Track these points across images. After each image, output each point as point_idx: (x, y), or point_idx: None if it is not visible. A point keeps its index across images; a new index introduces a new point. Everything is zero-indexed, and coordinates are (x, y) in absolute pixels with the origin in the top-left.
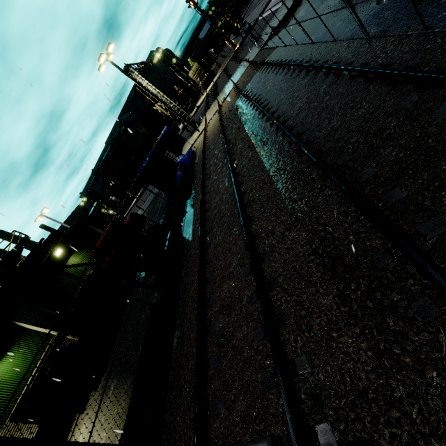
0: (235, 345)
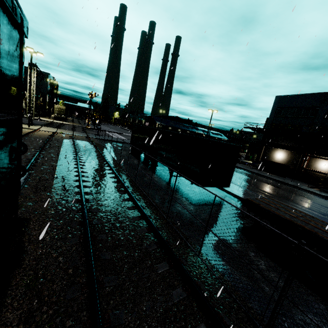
0: None
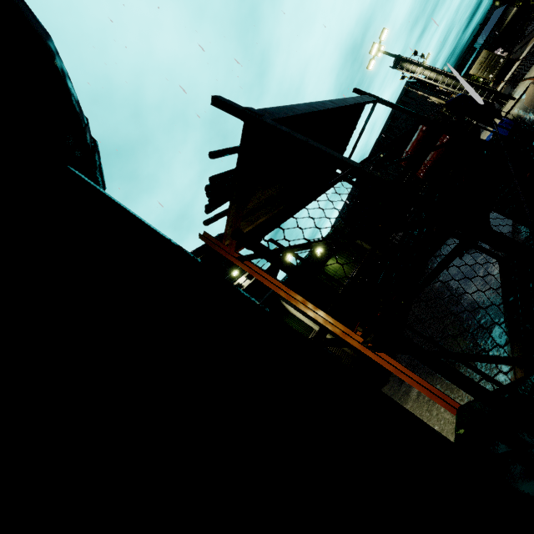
0: None
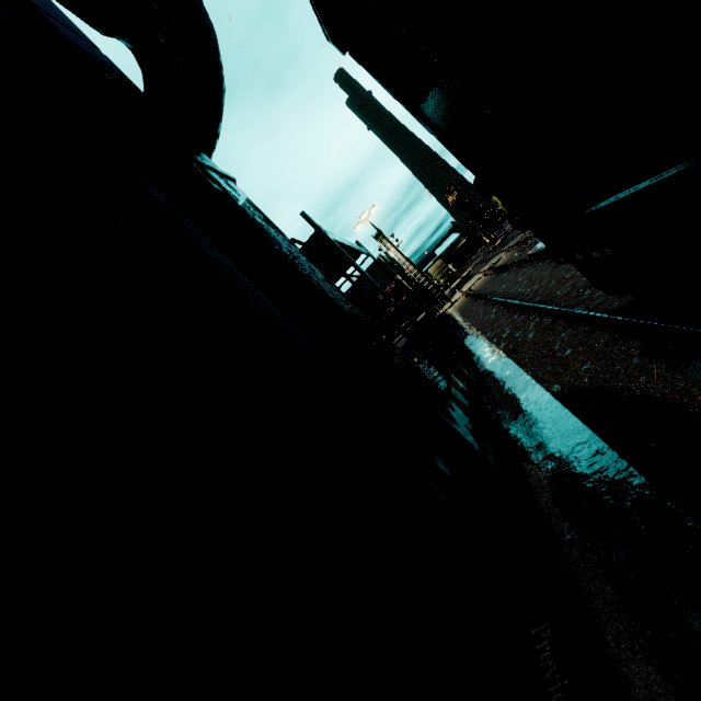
0: None
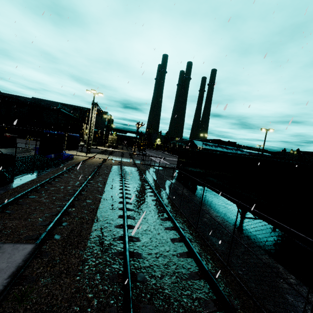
0: None
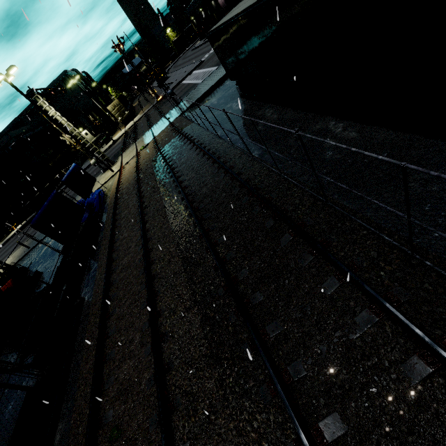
0: (129, 438)
